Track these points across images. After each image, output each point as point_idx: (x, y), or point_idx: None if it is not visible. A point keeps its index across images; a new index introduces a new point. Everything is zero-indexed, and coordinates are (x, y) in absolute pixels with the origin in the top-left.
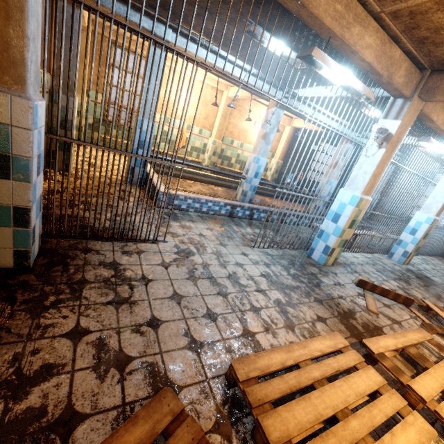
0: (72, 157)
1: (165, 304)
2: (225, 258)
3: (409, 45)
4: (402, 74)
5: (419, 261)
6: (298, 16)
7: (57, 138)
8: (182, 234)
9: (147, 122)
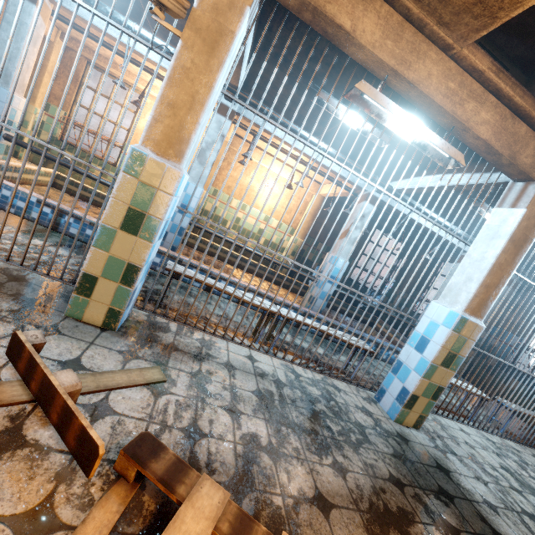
0: None
1: None
2: None
3: None
4: None
5: (476, 441)
6: None
7: None
8: None
9: None
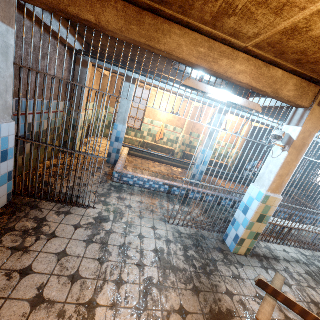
0: (77, 145)
1: (48, 258)
2: (133, 229)
3: (290, 66)
4: (290, 89)
5: None
6: (174, 59)
7: (25, 140)
8: (114, 203)
9: (121, 125)
